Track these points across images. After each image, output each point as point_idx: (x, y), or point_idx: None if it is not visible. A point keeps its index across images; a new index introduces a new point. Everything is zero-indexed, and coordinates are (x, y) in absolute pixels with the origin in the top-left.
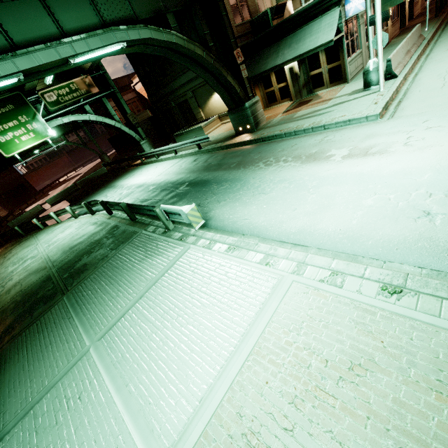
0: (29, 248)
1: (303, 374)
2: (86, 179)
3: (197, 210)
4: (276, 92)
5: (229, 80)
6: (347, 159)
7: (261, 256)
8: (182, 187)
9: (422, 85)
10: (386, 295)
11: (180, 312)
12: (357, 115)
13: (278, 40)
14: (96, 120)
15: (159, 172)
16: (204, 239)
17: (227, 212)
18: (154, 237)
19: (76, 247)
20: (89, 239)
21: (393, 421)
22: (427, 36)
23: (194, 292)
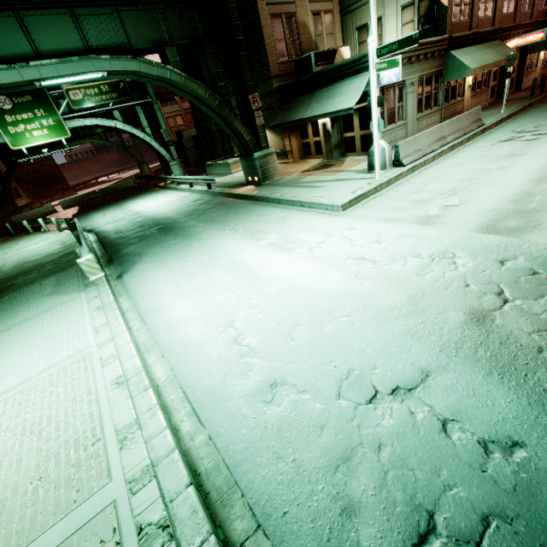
0: (4, 250)
1: (6, 425)
2: (108, 188)
3: (96, 261)
4: (312, 145)
5: (237, 126)
6: (265, 248)
7: (103, 322)
8: (153, 229)
9: (408, 184)
10: (112, 383)
11: (10, 353)
12: (327, 201)
13: (313, 90)
14: (123, 128)
15: (162, 204)
16: (97, 291)
17: (144, 269)
18: (76, 275)
19: (28, 264)
20: (44, 258)
21: (2, 471)
22: (490, 122)
23: (36, 339)
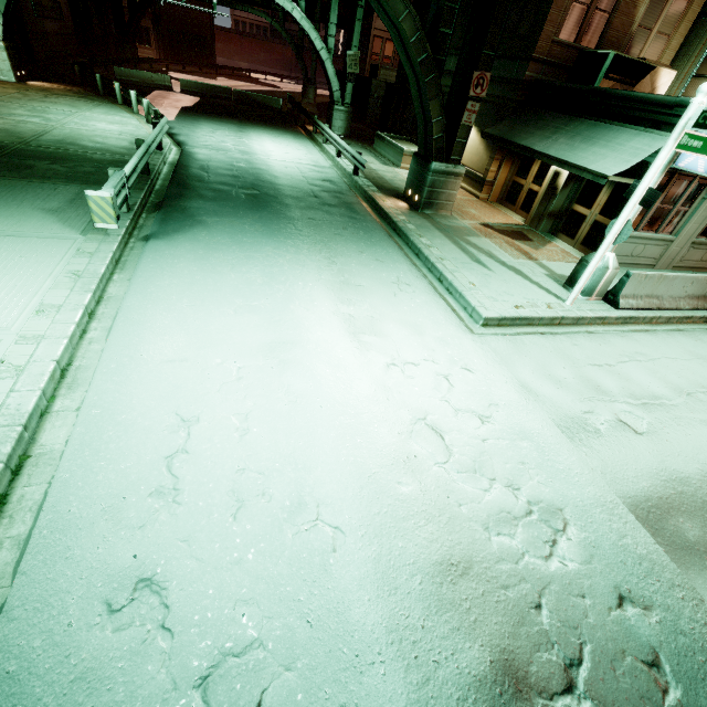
0: (70, 109)
1: None
2: (248, 95)
3: (113, 206)
4: (524, 191)
5: (433, 108)
6: (337, 320)
7: (58, 302)
8: (243, 191)
9: (600, 343)
10: None
11: None
12: (473, 297)
13: (576, 113)
14: (300, 21)
15: (286, 158)
16: (97, 246)
17: (179, 248)
18: None
19: (73, 147)
20: (95, 151)
21: None
22: None
23: None
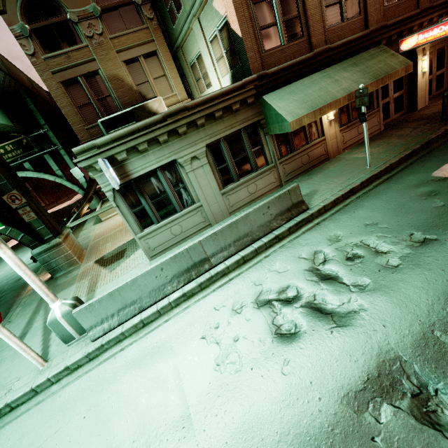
0: None
1: None
2: (60, 210)
3: None
4: None
5: None
6: None
7: None
8: None
9: (12, 434)
10: None
11: None
12: None
13: None
14: (34, 176)
15: None
16: None
17: None
18: None
19: None
20: None
21: None
22: (323, 200)
23: None
